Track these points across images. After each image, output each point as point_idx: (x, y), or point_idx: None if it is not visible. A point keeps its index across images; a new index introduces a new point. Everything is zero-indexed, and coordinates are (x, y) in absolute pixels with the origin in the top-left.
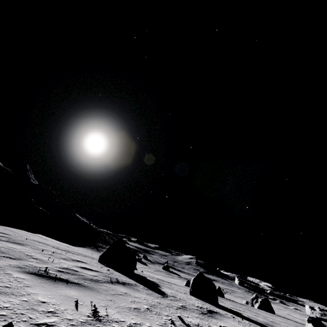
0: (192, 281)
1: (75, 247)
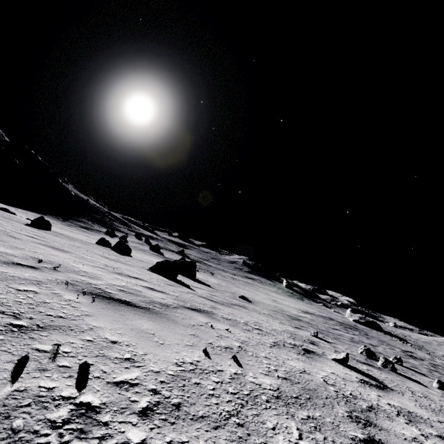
0: None
1: (5, 205)
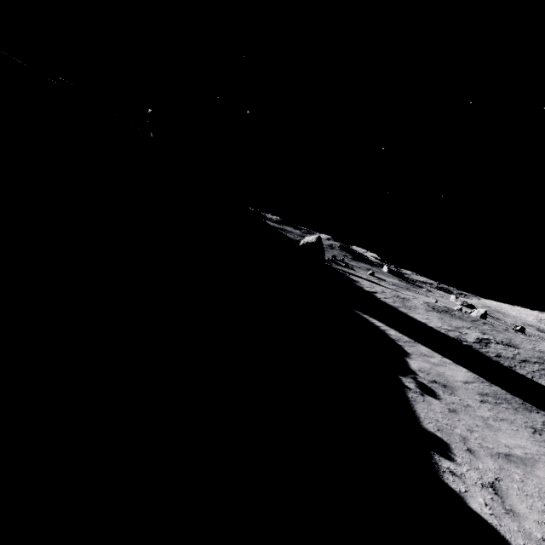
0: (519, 328)
1: None
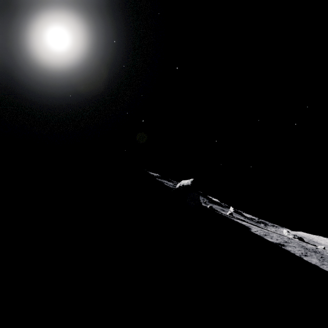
0: None
1: None
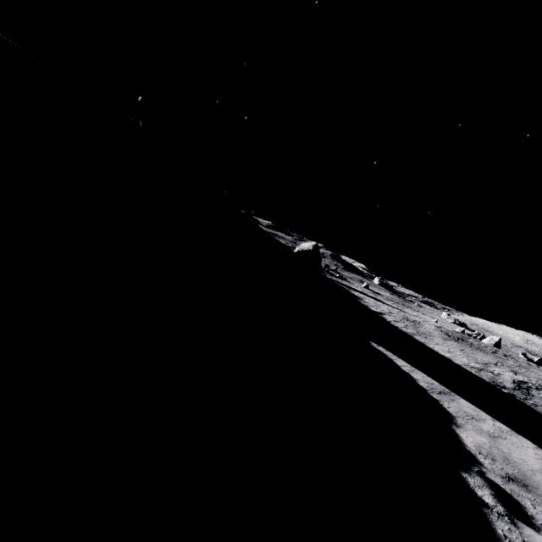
0: (537, 360)
1: None
